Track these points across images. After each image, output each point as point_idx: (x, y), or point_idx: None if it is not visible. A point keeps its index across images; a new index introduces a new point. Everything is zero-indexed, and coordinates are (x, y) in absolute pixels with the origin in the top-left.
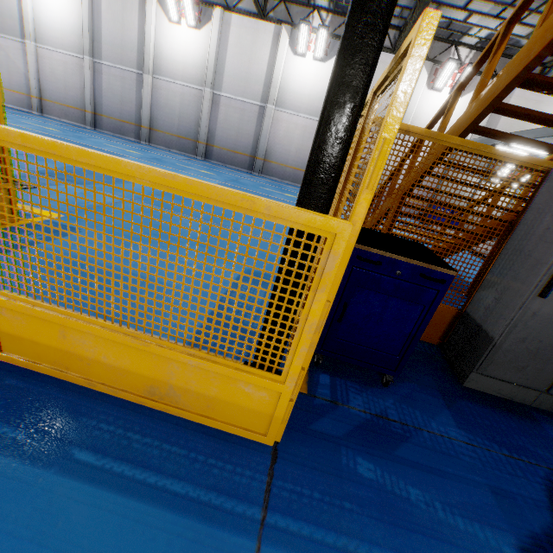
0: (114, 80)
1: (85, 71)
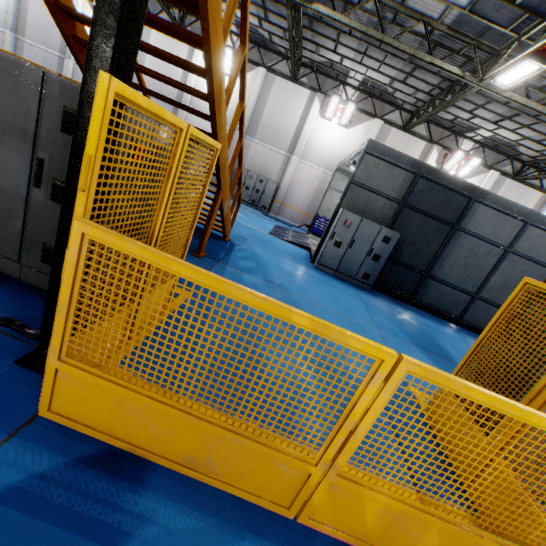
0: (36, 59)
1: (6, 45)
